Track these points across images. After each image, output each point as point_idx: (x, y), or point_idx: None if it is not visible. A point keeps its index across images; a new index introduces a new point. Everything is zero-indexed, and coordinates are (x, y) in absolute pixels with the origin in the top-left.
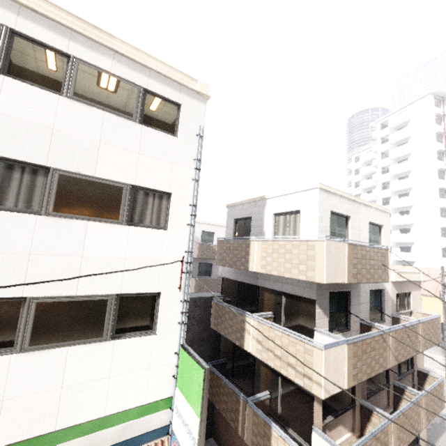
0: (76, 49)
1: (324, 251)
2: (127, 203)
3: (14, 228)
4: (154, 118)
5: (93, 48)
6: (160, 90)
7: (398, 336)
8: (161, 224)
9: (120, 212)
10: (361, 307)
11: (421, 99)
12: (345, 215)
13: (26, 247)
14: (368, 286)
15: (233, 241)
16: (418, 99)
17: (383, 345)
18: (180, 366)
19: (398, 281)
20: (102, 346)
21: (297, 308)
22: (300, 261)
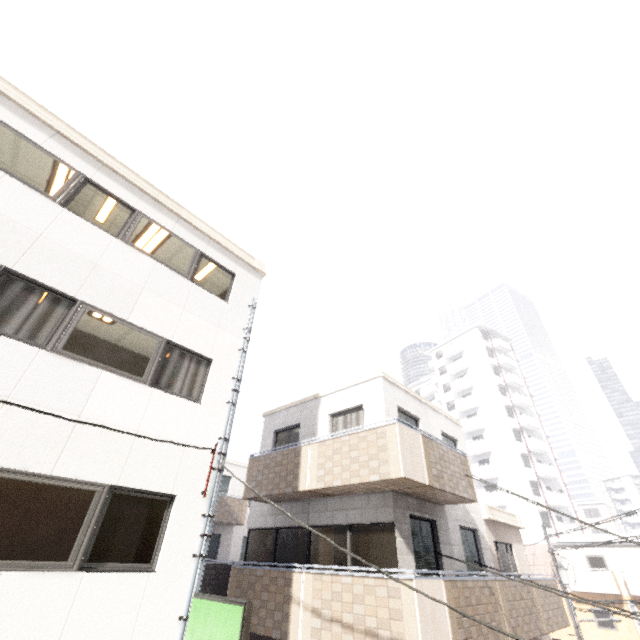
0: (143, 206)
1: (397, 436)
2: (158, 360)
3: (3, 358)
4: (206, 280)
5: (159, 210)
6: (217, 258)
7: (508, 592)
8: (193, 395)
9: (146, 368)
10: (453, 550)
11: (468, 331)
12: (413, 416)
13: (8, 386)
14: (456, 518)
15: (276, 453)
16: (466, 331)
17: (492, 601)
18: (190, 637)
19: (492, 523)
20: (61, 581)
21: (369, 545)
22: (369, 456)
